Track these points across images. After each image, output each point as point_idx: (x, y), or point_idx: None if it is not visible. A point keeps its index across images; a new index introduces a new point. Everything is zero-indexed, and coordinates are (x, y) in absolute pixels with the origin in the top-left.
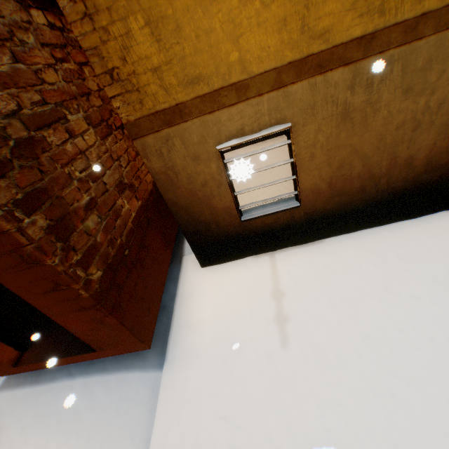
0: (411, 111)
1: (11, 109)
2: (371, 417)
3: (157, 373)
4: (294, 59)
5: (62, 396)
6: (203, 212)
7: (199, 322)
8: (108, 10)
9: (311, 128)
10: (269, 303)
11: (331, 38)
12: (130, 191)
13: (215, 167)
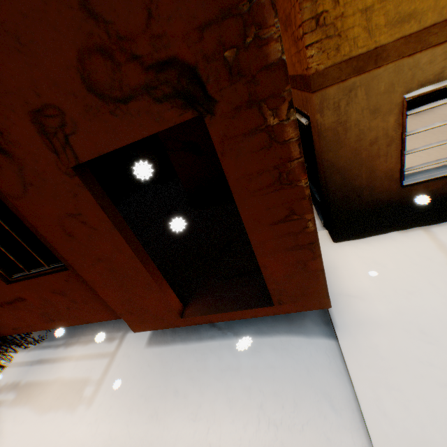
0: None
1: None
2: None
3: (324, 341)
4: None
5: (223, 354)
6: (359, 175)
7: (360, 291)
8: None
9: None
10: None
11: None
12: None
13: (392, 121)
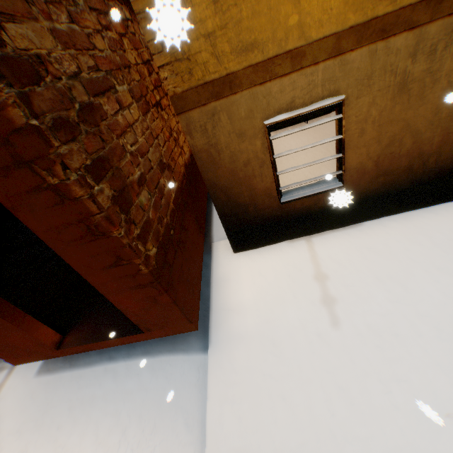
0: None
1: (73, 70)
2: (441, 392)
3: (201, 356)
4: (356, 23)
5: (105, 379)
6: (242, 193)
7: (240, 305)
8: None
9: (364, 100)
10: (313, 285)
11: None
12: (168, 172)
13: (260, 144)
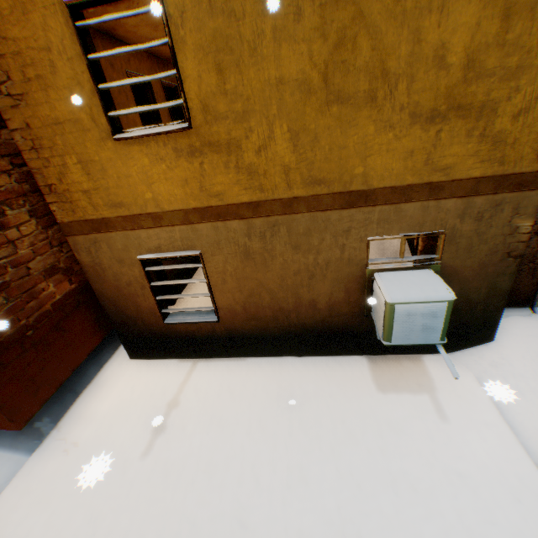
0: (304, 263)
1: None
2: None
3: (29, 457)
4: (197, 206)
5: None
6: (129, 307)
7: (92, 415)
8: (51, 148)
9: (219, 258)
10: (160, 411)
11: (225, 198)
12: (64, 275)
13: (138, 272)
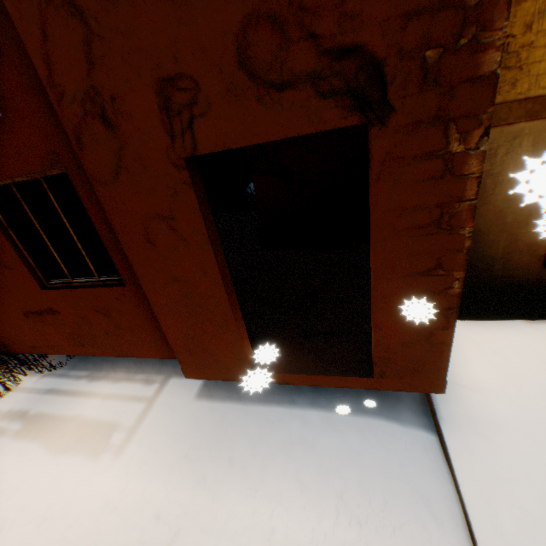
0: None
1: None
2: None
3: (421, 433)
4: None
5: (294, 425)
6: (495, 242)
7: (474, 383)
8: None
9: None
10: None
11: None
12: None
13: None
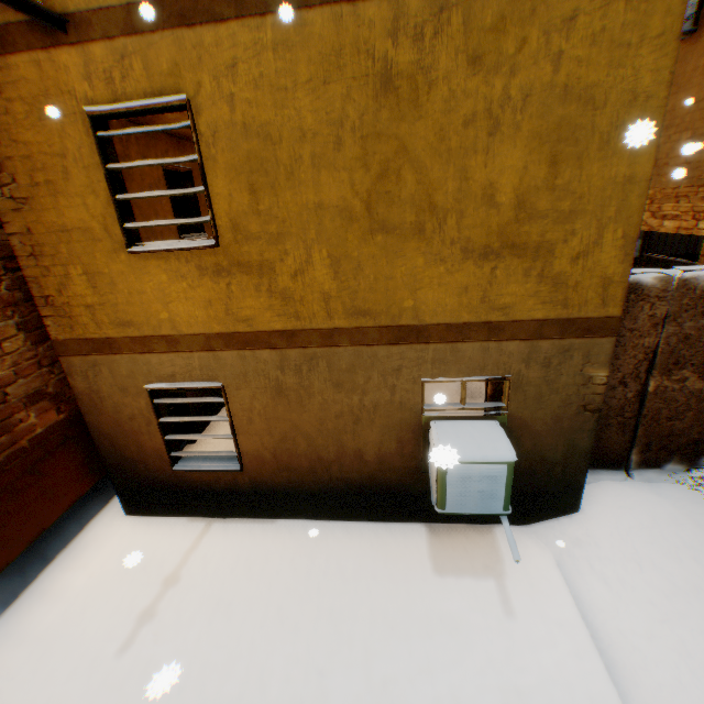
0: (348, 404)
1: None
2: None
3: None
4: (222, 331)
5: None
6: (130, 446)
7: (62, 590)
8: (54, 256)
9: (246, 393)
10: (153, 588)
11: (255, 324)
12: (52, 402)
13: (146, 403)
